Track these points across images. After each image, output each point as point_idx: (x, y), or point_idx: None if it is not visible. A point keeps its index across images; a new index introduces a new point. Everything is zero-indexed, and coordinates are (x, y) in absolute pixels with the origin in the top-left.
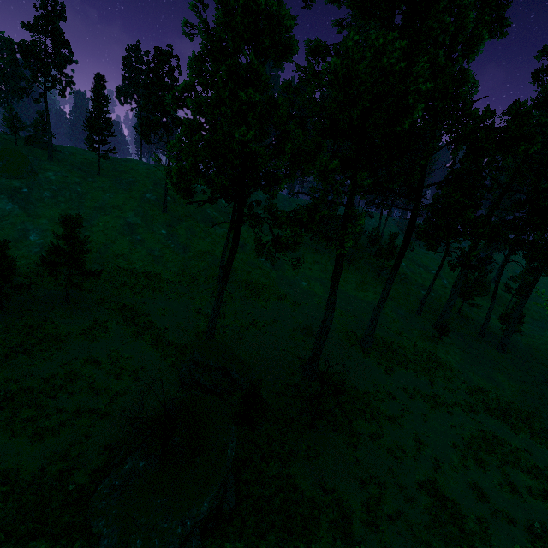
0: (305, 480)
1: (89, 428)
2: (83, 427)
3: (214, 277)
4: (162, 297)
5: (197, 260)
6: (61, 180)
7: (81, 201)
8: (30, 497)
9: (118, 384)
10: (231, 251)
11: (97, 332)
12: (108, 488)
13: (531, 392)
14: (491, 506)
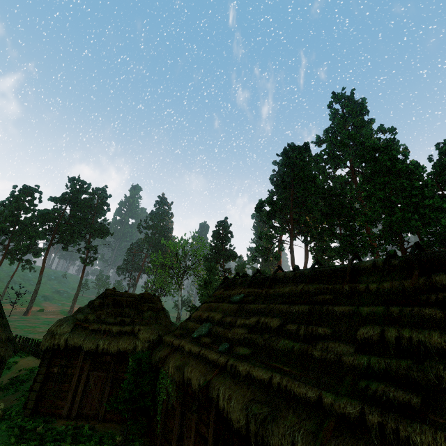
0: None
1: None
2: None
3: None
4: None
5: None
6: None
7: None
8: None
9: None
10: None
11: None
12: None
13: None
14: None
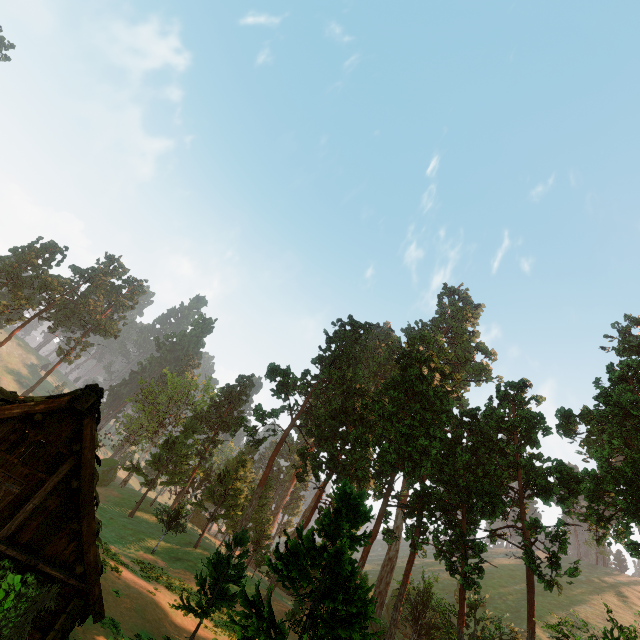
0: None
1: None
2: None
3: None
4: None
5: None
6: None
7: None
8: None
9: None
10: None
11: None
12: None
13: None
14: None
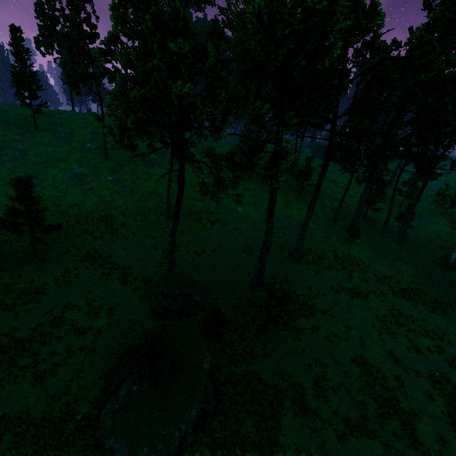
0: (266, 373)
1: (82, 364)
2: (77, 364)
3: (163, 214)
4: (120, 238)
5: (145, 201)
6: (0, 139)
7: (25, 158)
8: (44, 430)
9: (99, 322)
10: (178, 194)
11: (69, 279)
12: (110, 412)
13: (422, 273)
14: (404, 366)
